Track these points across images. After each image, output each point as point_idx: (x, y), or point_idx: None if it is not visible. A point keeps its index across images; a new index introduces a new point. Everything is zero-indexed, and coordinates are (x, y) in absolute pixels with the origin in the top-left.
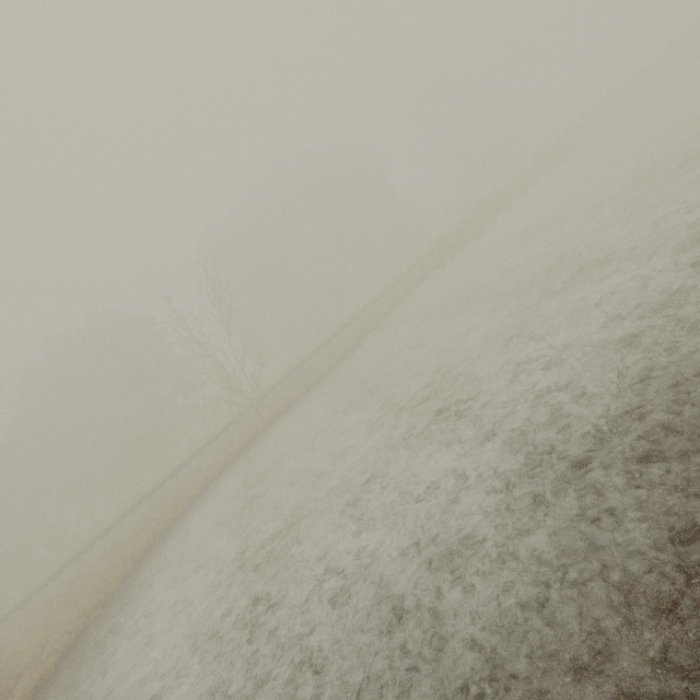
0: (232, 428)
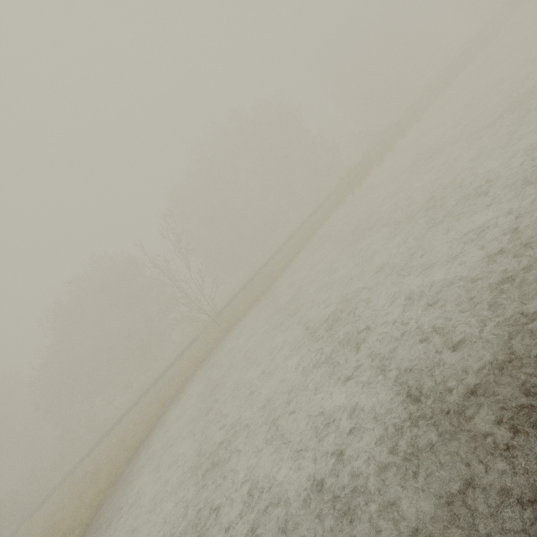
0: (201, 337)
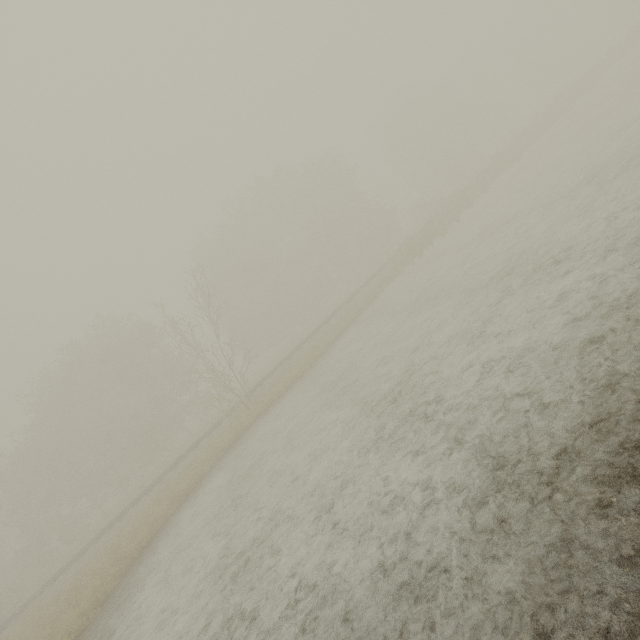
0: (224, 422)
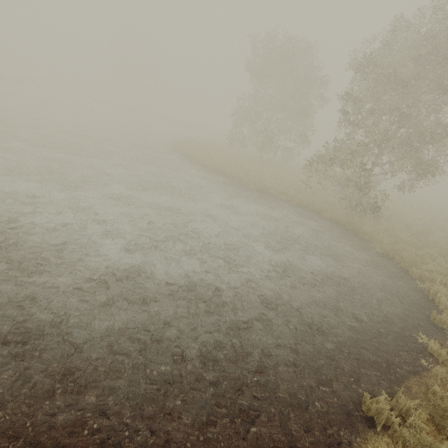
0: None
